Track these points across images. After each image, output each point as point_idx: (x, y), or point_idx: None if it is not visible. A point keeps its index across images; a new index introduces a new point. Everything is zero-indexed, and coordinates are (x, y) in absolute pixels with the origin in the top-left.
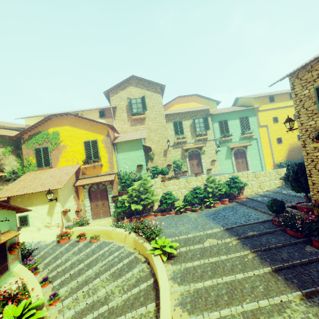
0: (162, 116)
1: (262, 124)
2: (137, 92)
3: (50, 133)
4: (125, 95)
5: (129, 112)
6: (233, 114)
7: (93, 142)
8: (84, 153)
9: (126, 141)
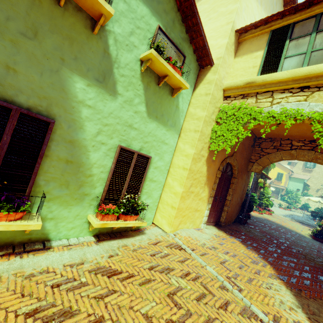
0: None
1: None
2: None
3: None
4: None
5: (304, 166)
6: None
7: (281, 173)
8: (276, 176)
9: (296, 178)
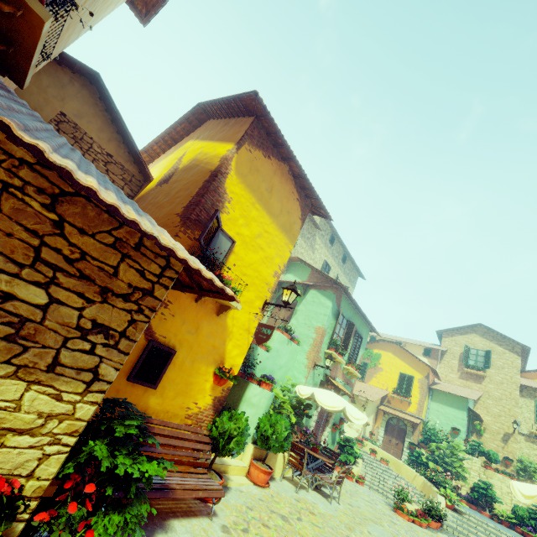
0: (514, 385)
1: None
2: (481, 342)
3: (373, 353)
4: (463, 341)
5: (462, 362)
6: None
7: (409, 377)
8: (396, 383)
9: (446, 392)
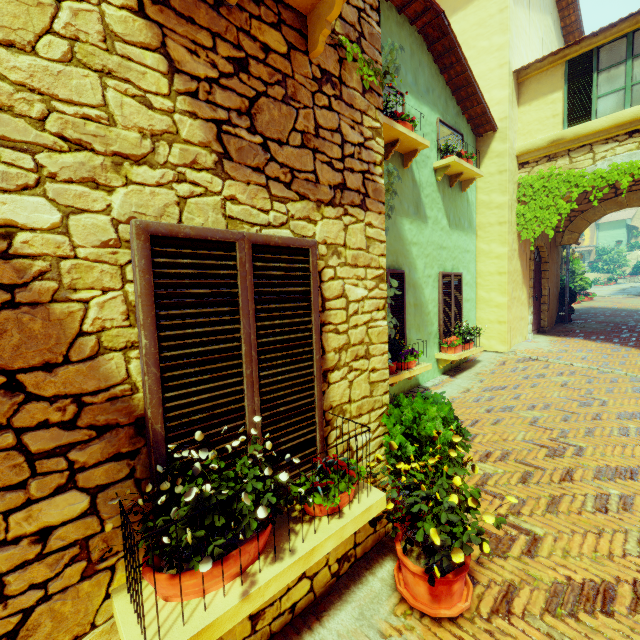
0: None
1: None
2: None
3: None
4: None
5: None
6: None
7: None
8: None
9: (609, 222)
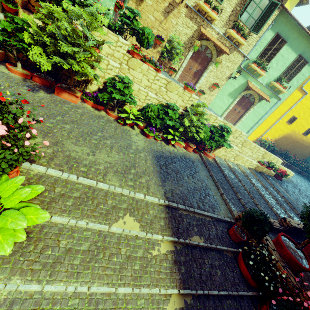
0: None
1: (305, 88)
2: None
3: None
4: None
5: None
6: (301, 41)
7: None
8: None
9: None
